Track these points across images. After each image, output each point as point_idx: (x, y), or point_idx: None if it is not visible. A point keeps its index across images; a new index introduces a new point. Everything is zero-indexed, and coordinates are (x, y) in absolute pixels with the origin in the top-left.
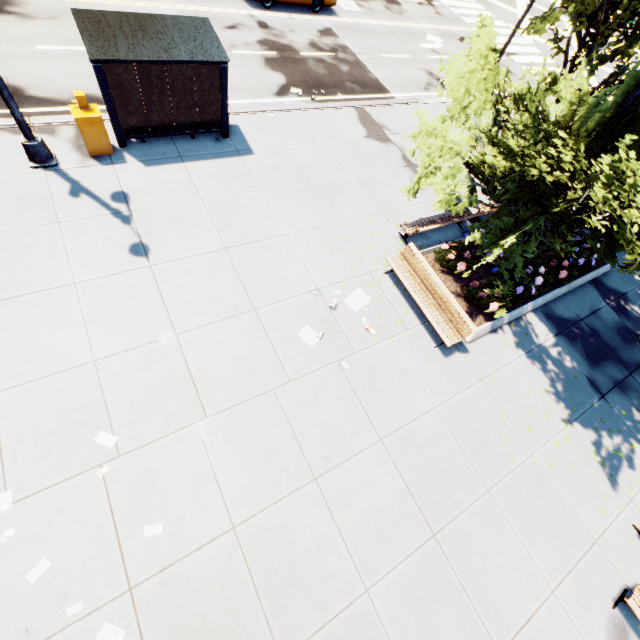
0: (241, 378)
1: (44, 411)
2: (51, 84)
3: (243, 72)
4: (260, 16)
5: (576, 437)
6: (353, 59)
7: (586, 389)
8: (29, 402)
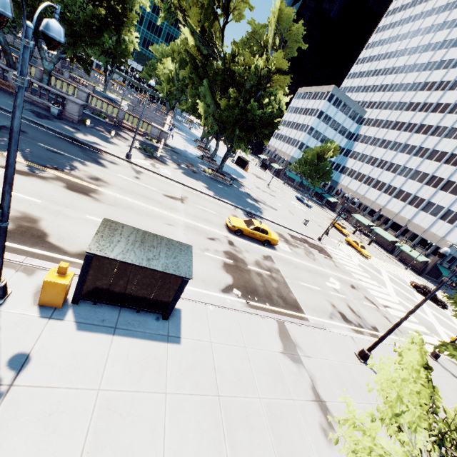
0: None
1: None
2: (72, 238)
3: (206, 267)
4: (231, 237)
5: None
6: (281, 279)
7: None
8: None
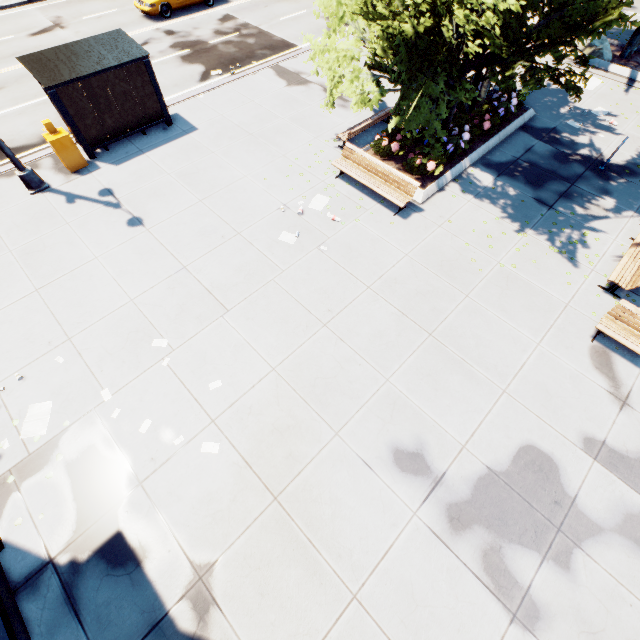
0: (245, 280)
1: (109, 339)
2: (20, 136)
3: (167, 74)
4: (164, 27)
5: (533, 241)
6: (256, 31)
7: (534, 206)
8: (96, 337)
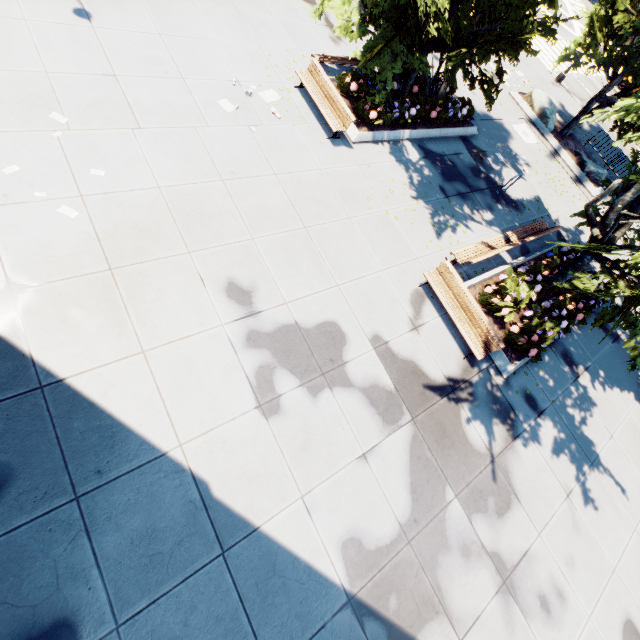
0: (169, 114)
1: (6, 90)
2: None
3: None
4: None
5: (420, 211)
6: None
7: (436, 190)
8: None
